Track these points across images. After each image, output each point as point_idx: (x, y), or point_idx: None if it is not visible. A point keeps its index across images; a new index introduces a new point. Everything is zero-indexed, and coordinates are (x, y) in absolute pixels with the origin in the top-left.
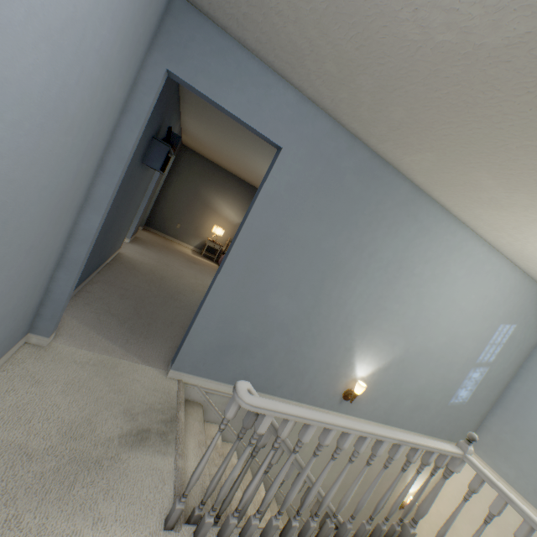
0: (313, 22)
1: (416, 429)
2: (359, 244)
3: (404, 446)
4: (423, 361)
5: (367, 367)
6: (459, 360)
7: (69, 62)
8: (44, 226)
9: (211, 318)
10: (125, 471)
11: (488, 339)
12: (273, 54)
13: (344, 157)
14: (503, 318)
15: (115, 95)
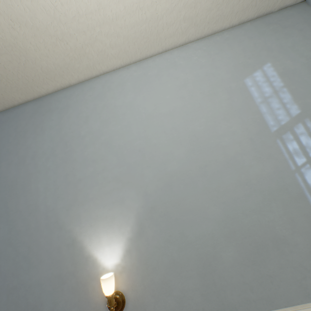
0: None
1: (310, 292)
2: (19, 159)
3: None
4: (183, 189)
5: (113, 248)
6: (239, 149)
7: None
8: None
9: None
10: None
11: (250, 101)
12: None
13: None
14: (237, 75)
15: None
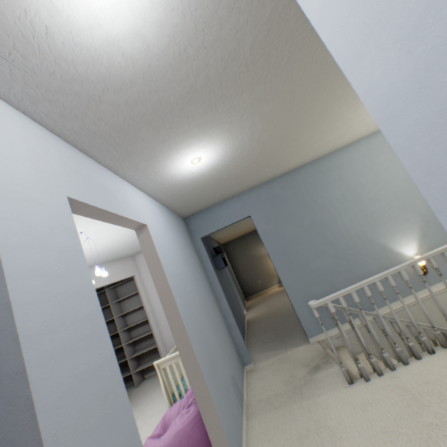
0: (219, 190)
1: None
2: (319, 206)
3: (416, 265)
4: None
5: (410, 246)
6: None
7: (189, 266)
8: (215, 314)
9: (298, 299)
10: (318, 380)
11: None
12: (218, 200)
13: (272, 191)
14: None
15: (197, 260)
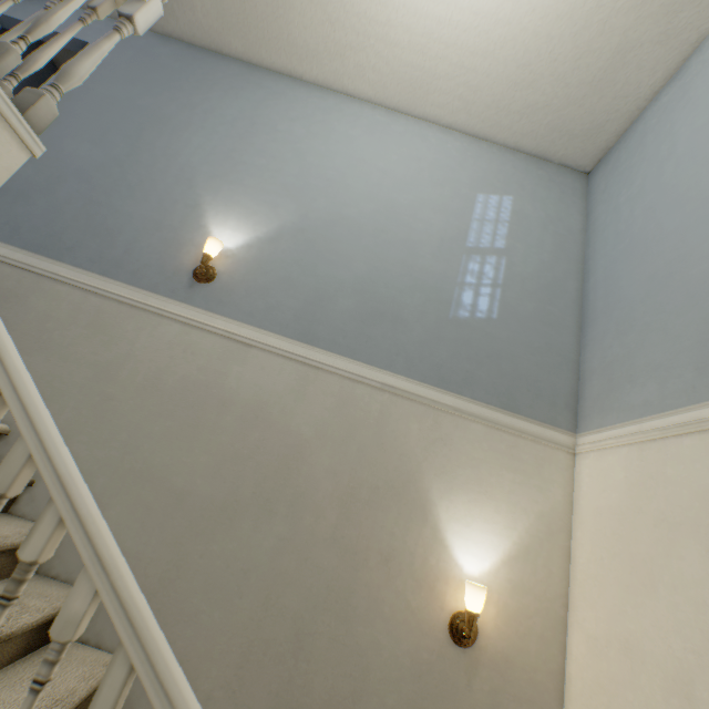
0: None
1: (394, 366)
2: (189, 104)
3: None
4: (346, 235)
5: (236, 236)
6: (425, 240)
7: None
8: None
9: None
10: None
11: (468, 213)
12: None
13: (158, 48)
14: (475, 186)
15: None
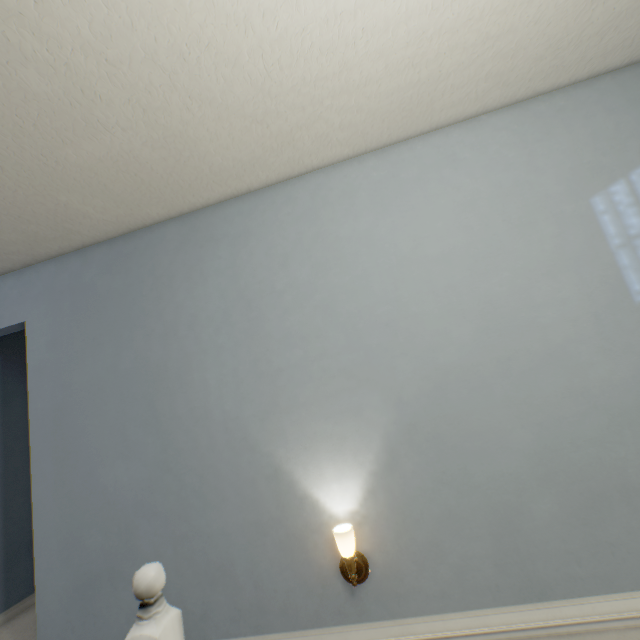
0: None
1: None
2: (166, 328)
3: None
4: (467, 396)
5: (346, 486)
6: (572, 333)
7: None
8: None
9: (50, 551)
10: None
11: (599, 243)
12: None
13: (84, 272)
14: (577, 188)
15: None
